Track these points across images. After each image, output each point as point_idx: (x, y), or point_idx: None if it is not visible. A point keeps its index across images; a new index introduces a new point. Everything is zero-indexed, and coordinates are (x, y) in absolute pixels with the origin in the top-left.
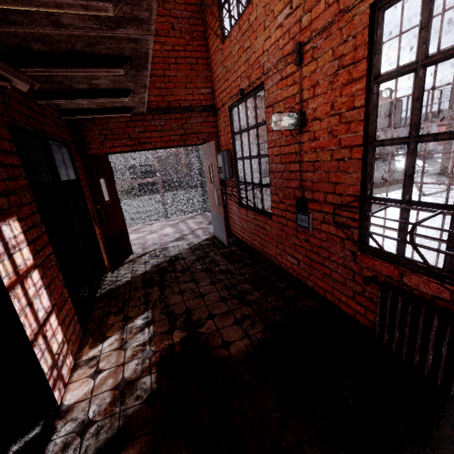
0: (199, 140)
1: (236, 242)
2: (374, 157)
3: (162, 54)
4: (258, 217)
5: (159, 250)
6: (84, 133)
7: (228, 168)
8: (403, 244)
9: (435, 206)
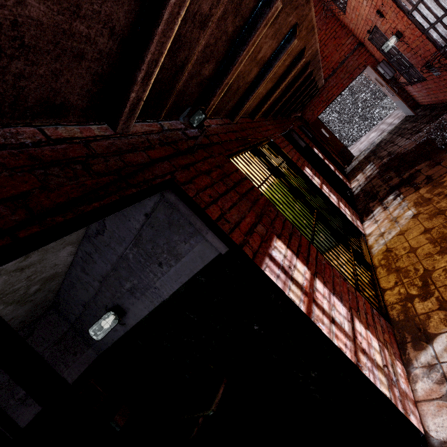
0: (361, 69)
1: (423, 108)
2: (430, 35)
3: None
4: (422, 84)
5: (369, 146)
6: (303, 116)
7: (388, 70)
8: None
9: None
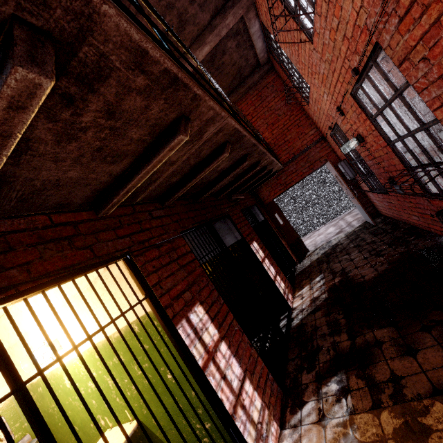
0: (322, 162)
1: (383, 220)
2: (397, 148)
3: (279, 132)
4: (384, 196)
5: (325, 244)
6: (259, 194)
7: (349, 171)
8: (437, 187)
9: (427, 165)
